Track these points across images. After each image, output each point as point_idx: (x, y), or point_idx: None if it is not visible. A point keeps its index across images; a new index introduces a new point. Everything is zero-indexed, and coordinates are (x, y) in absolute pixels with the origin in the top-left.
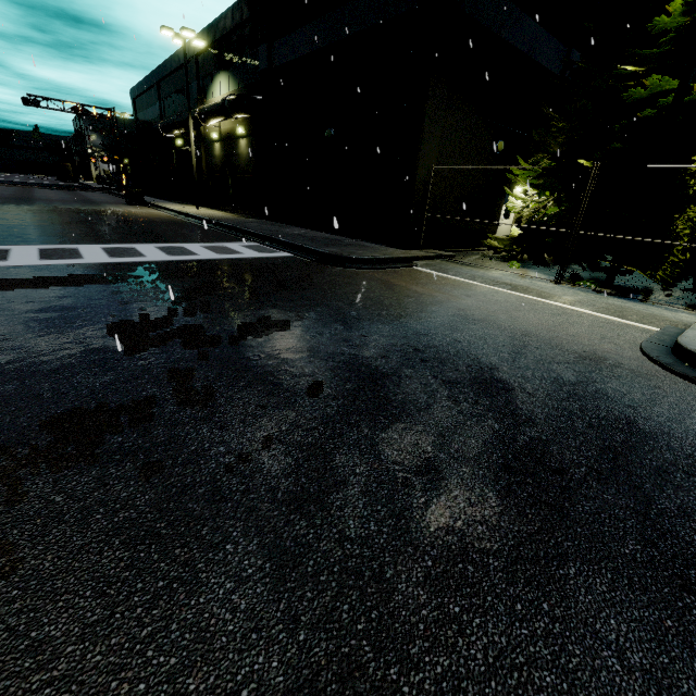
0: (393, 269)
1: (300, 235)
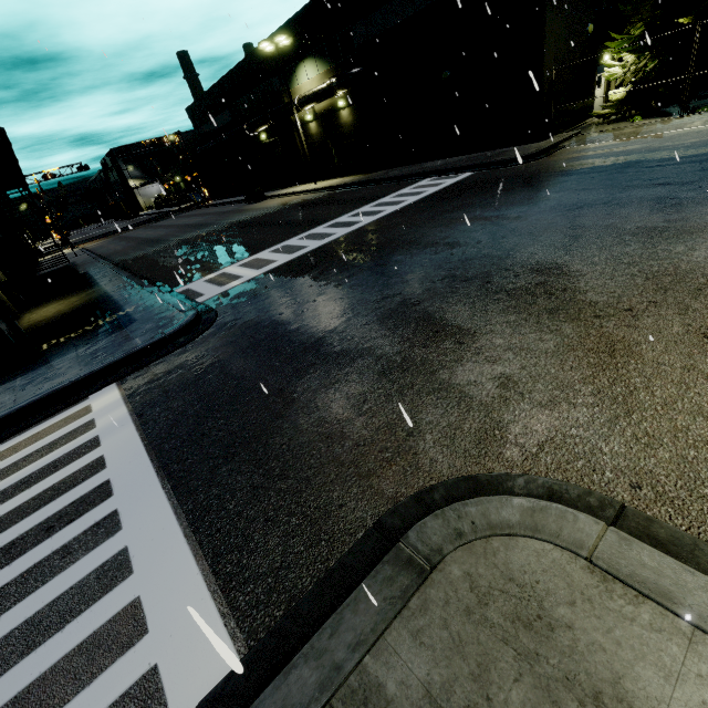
0: (554, 153)
1: (449, 163)
